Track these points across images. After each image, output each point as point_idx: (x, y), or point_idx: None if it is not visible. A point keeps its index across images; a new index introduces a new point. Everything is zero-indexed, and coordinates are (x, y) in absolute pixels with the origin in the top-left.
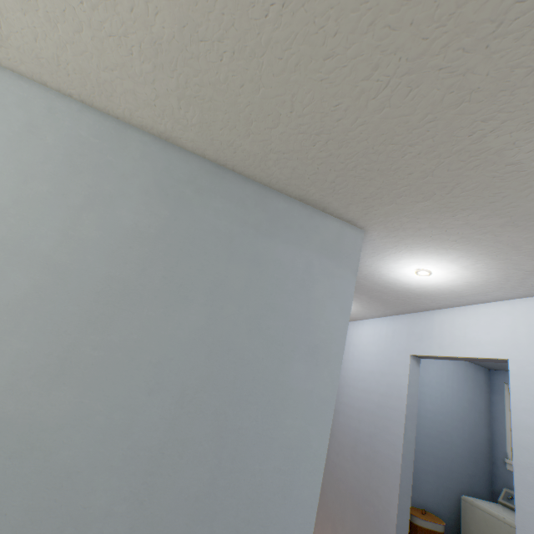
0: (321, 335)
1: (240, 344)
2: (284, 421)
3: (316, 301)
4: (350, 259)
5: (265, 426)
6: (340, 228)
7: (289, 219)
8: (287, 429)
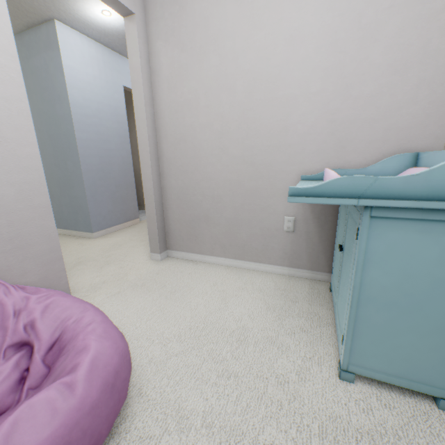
0: (59, 90)
1: (43, 108)
2: (62, 128)
3: (53, 76)
4: (56, 43)
5: (58, 131)
6: (47, 29)
7: (32, 43)
8: (63, 130)
